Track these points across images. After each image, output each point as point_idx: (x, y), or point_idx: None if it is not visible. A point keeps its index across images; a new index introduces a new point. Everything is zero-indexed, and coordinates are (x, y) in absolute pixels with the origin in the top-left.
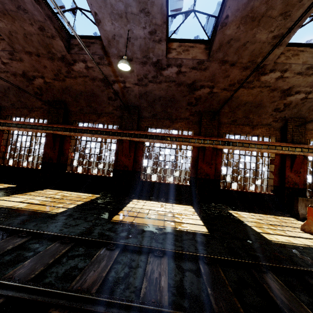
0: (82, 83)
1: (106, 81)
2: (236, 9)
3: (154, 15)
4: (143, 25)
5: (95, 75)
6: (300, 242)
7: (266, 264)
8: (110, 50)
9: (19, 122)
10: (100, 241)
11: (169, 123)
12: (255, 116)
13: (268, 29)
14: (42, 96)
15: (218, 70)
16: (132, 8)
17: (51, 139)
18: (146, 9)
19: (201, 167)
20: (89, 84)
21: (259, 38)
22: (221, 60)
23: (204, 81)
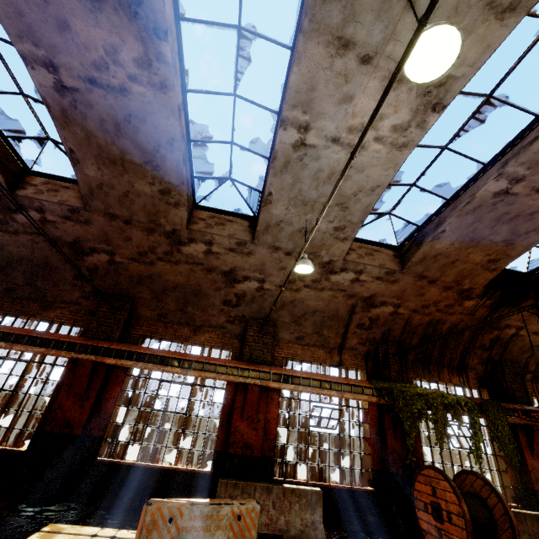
0: None
1: None
2: (78, 143)
3: None
4: None
5: None
6: None
7: None
8: None
9: None
10: None
11: (37, 309)
12: (197, 309)
13: (145, 180)
14: None
15: (110, 227)
16: None
17: None
18: None
19: (61, 404)
20: None
21: (142, 189)
22: (106, 213)
23: (95, 241)
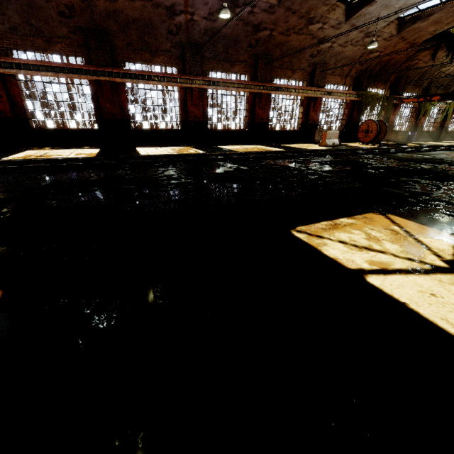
0: (140, 9)
1: (172, 10)
2: None
3: None
4: None
5: (161, 1)
6: (320, 148)
7: (317, 150)
8: None
9: (52, 65)
10: (262, 152)
11: (229, 67)
12: (297, 60)
13: None
14: (71, 19)
15: (283, 15)
16: None
17: (109, 89)
18: None
19: (257, 112)
20: (149, 11)
21: None
22: (287, 8)
23: (268, 23)
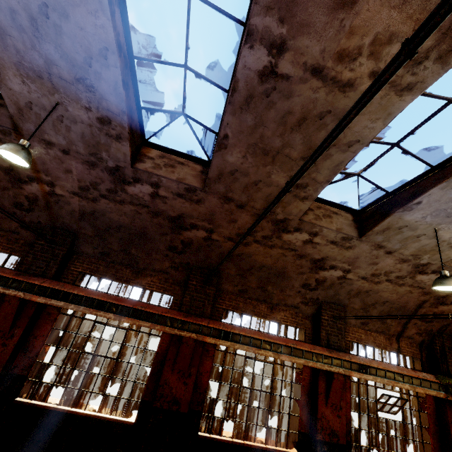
0: None
1: (14, 173)
2: (239, 130)
3: (105, 95)
4: (85, 103)
5: None
6: None
7: None
8: (23, 124)
9: None
10: None
11: (129, 275)
12: (276, 289)
13: (288, 173)
14: None
15: (220, 208)
16: (60, 69)
17: None
18: (89, 80)
19: (166, 379)
20: None
21: (276, 180)
22: (223, 196)
23: (198, 219)
